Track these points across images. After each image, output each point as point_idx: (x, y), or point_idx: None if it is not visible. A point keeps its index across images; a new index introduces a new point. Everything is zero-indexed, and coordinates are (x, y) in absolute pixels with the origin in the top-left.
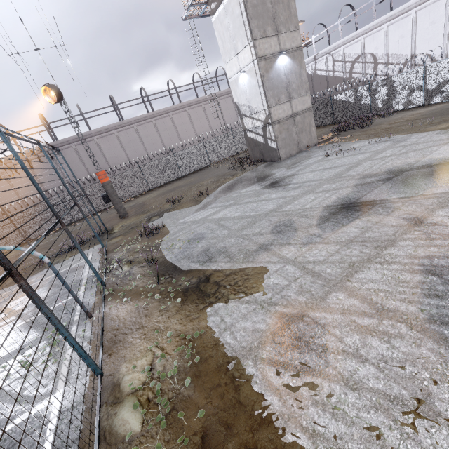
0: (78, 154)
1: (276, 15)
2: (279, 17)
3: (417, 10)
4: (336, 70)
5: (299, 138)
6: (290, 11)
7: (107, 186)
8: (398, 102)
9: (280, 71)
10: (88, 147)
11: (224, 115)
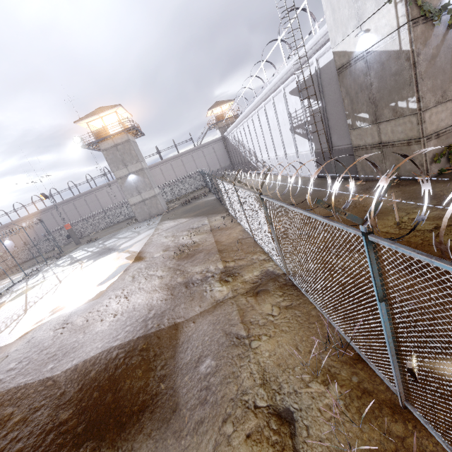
0: (86, 202)
1: (124, 159)
2: (126, 159)
3: (243, 123)
4: (235, 144)
5: (150, 211)
6: (132, 155)
7: (69, 231)
8: (211, 189)
9: (131, 182)
10: (91, 197)
11: (176, 171)
